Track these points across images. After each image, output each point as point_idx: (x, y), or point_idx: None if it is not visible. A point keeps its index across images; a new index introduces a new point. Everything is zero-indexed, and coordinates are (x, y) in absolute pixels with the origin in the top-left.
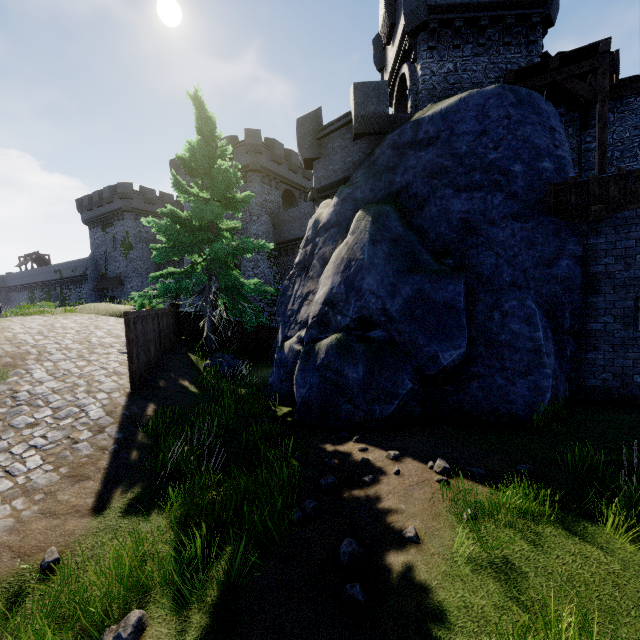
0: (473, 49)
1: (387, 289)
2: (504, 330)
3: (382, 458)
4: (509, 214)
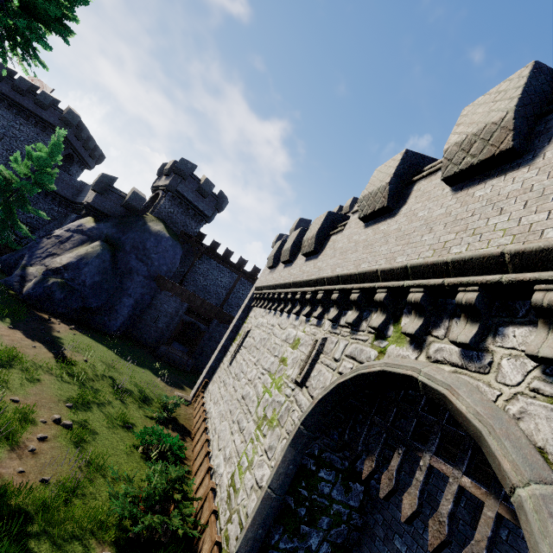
0: (183, 211)
1: (91, 275)
2: (118, 306)
3: (56, 320)
4: (144, 275)
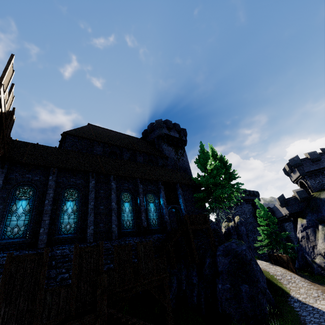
0: (322, 176)
1: None
2: None
3: None
4: None
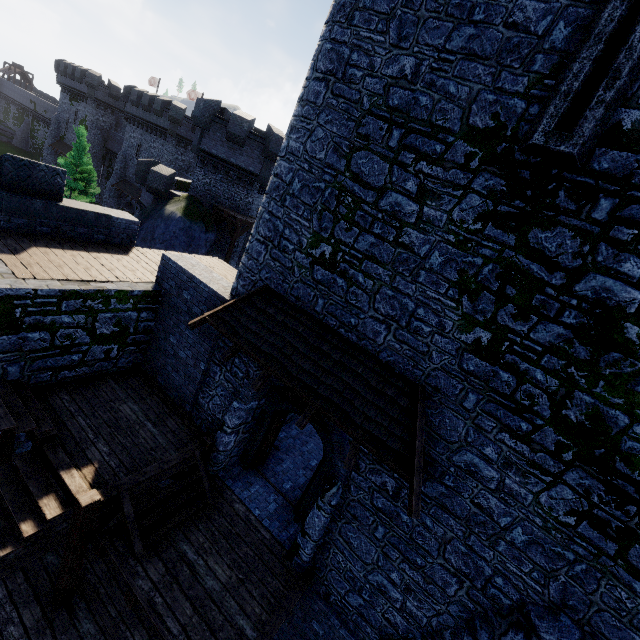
0: (222, 178)
1: None
2: None
3: None
4: None
